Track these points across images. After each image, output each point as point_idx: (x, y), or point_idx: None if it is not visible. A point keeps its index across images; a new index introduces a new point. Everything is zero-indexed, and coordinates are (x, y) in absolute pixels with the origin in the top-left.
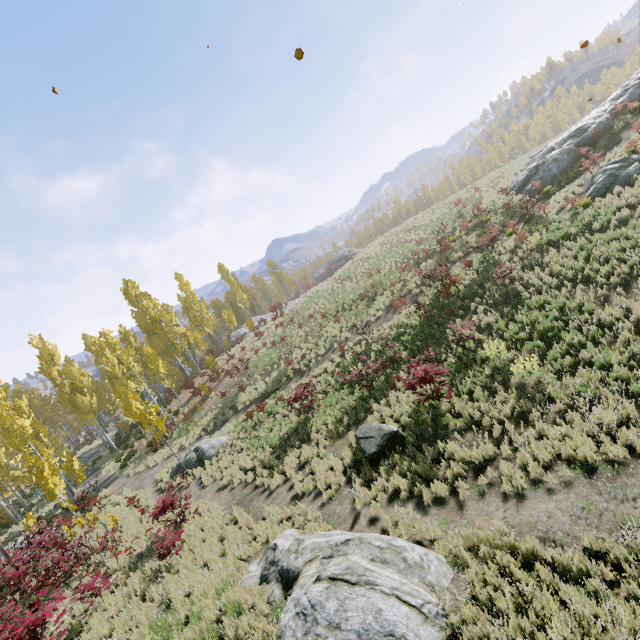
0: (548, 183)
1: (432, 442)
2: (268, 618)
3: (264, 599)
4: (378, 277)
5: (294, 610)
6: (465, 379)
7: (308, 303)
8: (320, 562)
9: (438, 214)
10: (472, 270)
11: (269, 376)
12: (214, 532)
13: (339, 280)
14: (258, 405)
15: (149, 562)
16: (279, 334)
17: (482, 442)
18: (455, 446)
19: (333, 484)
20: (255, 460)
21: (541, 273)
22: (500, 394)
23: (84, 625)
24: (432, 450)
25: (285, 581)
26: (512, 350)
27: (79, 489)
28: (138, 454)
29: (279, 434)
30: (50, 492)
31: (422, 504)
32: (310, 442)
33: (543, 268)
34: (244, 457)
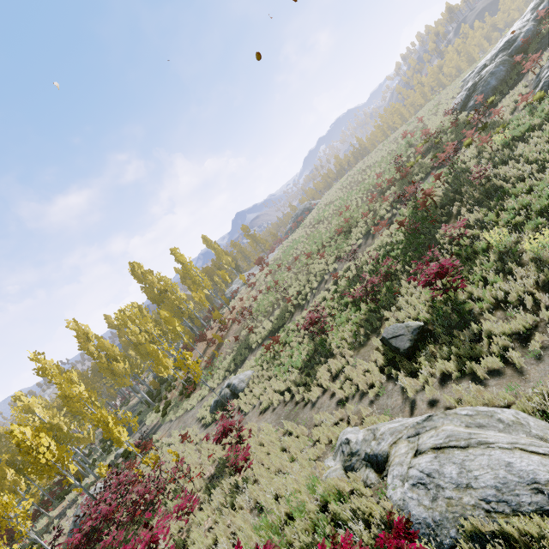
0: (489, 95)
1: (462, 327)
2: (374, 499)
3: (361, 484)
4: (348, 213)
5: (407, 483)
6: (471, 270)
7: (288, 250)
8: (407, 441)
9: (387, 150)
10: (441, 183)
11: (272, 315)
12: (274, 445)
13: (311, 225)
14: (273, 338)
15: (225, 479)
16: (270, 280)
17: (518, 314)
18: (491, 323)
19: (375, 383)
20: (287, 382)
21: (517, 164)
22: (517, 272)
23: (186, 540)
24: (467, 333)
25: (376, 465)
26: (514, 233)
27: (131, 440)
28: (173, 403)
29: (300, 357)
30: (117, 440)
31: (477, 379)
32: (334, 357)
33: (516, 161)
34: (275, 382)
